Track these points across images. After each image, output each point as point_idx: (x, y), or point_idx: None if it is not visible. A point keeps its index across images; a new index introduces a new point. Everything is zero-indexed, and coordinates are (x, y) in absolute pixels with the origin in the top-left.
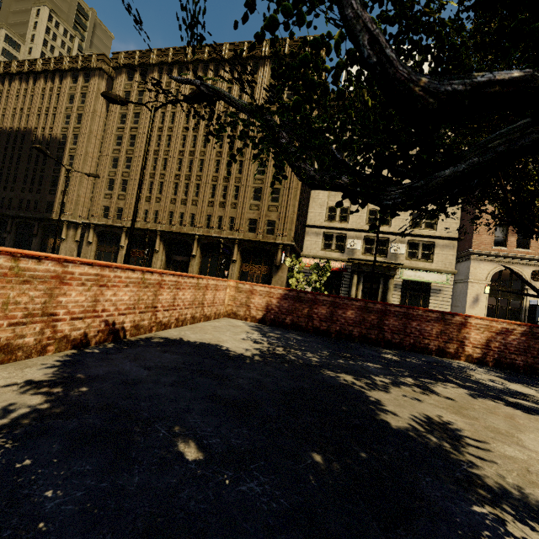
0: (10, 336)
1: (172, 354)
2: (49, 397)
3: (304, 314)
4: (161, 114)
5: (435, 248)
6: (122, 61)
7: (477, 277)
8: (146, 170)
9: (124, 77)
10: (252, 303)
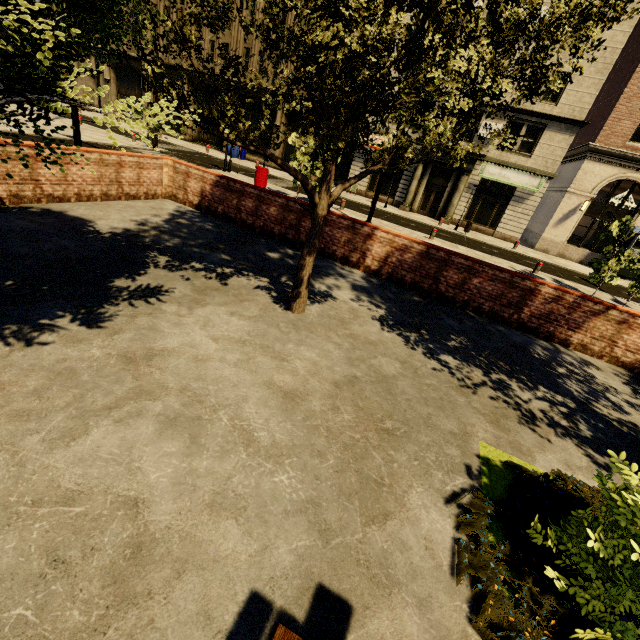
0: None
1: (25, 222)
2: None
3: (233, 205)
4: None
5: (544, 134)
6: None
7: (581, 186)
8: None
9: None
10: (189, 187)
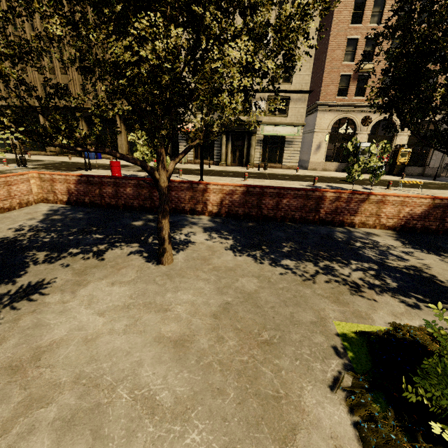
0: None
1: None
2: None
3: (97, 194)
4: None
5: (290, 102)
6: None
7: (321, 127)
8: None
9: None
10: (56, 190)
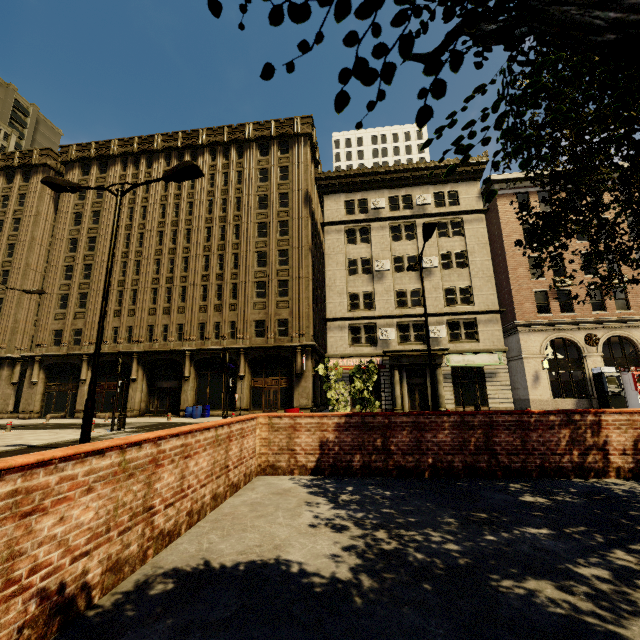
0: None
1: (203, 639)
2: None
3: (378, 448)
4: (128, 210)
5: (478, 324)
6: (74, 155)
7: (530, 351)
8: (113, 277)
9: (77, 172)
10: (297, 445)
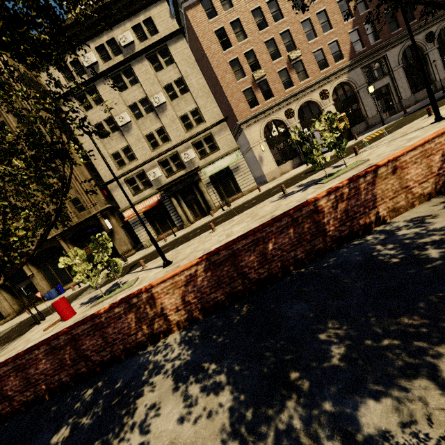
0: None
1: None
2: None
3: None
4: None
5: (214, 136)
6: None
7: (254, 140)
8: None
9: None
10: None
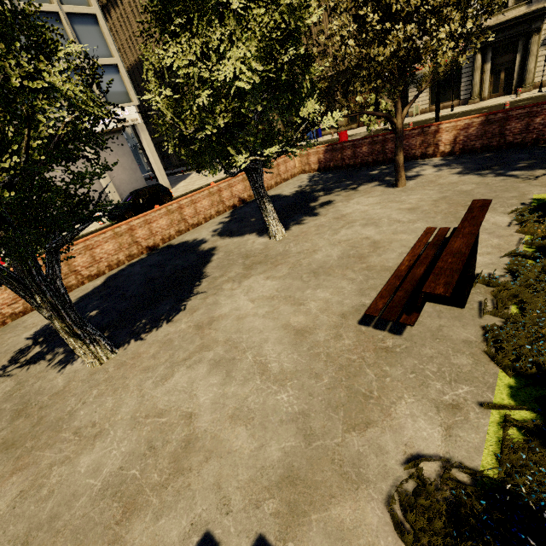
0: (217, 209)
1: None
2: (230, 219)
3: (339, 158)
4: None
5: None
6: None
7: None
8: None
9: None
10: (310, 161)
